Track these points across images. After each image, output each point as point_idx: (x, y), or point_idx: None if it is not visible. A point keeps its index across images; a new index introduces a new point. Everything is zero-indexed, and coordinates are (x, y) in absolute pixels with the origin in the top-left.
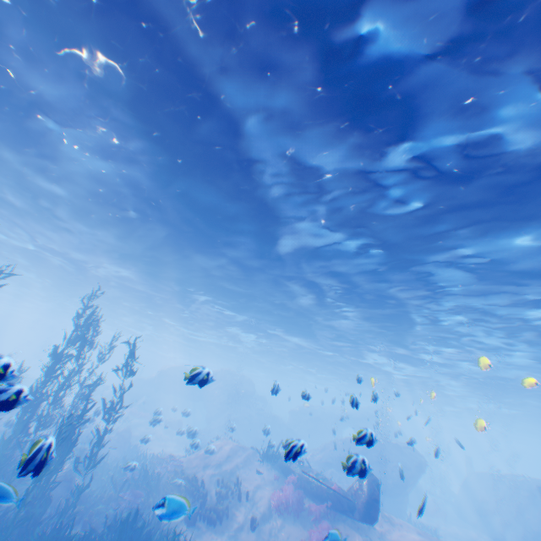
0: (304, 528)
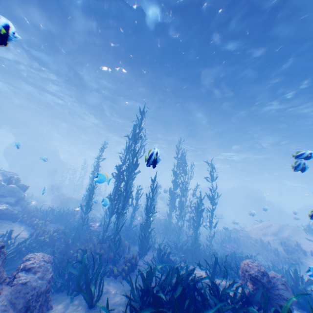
0: None
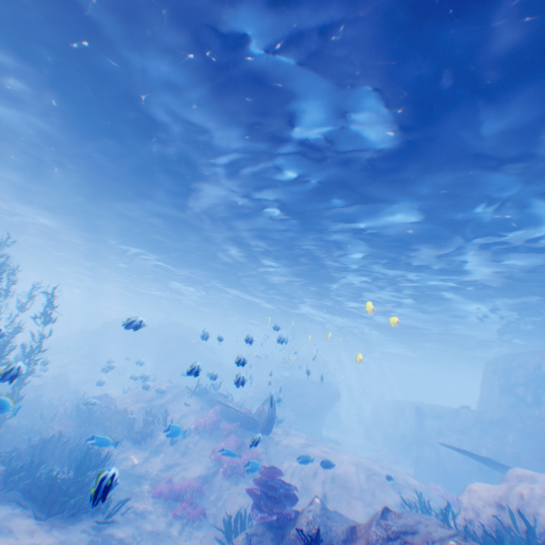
0: (216, 441)
